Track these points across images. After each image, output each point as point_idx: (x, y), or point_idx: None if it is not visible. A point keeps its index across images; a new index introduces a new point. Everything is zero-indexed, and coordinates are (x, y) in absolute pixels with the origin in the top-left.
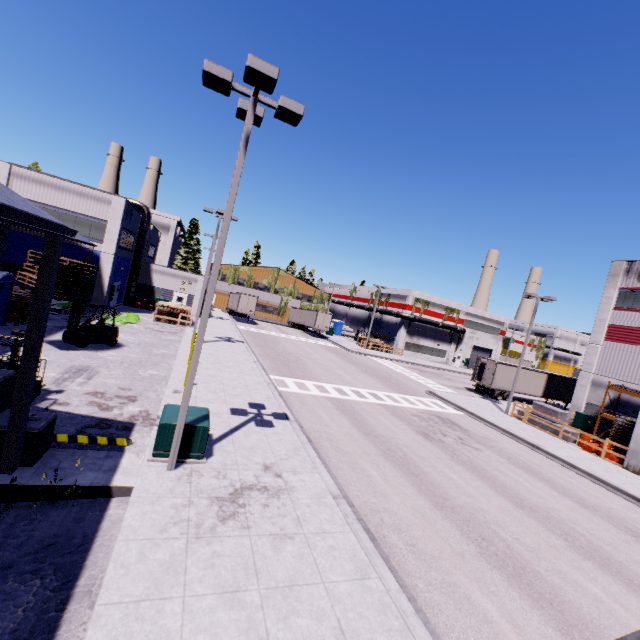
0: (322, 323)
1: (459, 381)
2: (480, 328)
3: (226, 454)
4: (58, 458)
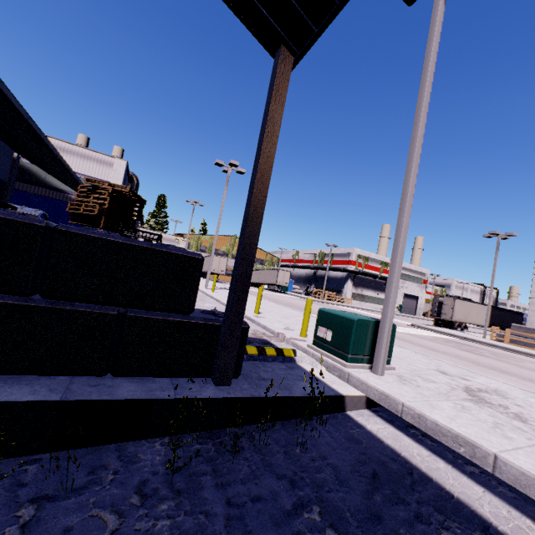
0: (282, 279)
1: (411, 320)
2: (408, 278)
3: (391, 362)
4: (248, 369)
